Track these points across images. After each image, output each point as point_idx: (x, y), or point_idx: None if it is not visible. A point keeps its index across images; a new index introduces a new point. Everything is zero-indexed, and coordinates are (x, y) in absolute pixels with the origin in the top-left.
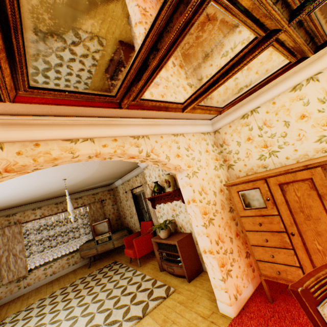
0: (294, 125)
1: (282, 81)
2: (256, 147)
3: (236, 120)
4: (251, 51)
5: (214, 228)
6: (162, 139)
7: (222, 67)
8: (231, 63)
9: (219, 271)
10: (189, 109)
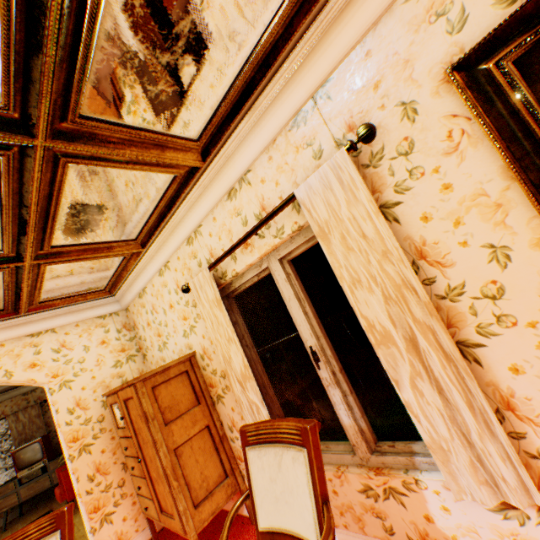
0: (169, 314)
1: (148, 264)
2: (155, 335)
3: (137, 298)
4: (20, 275)
5: (92, 456)
6: (2, 348)
7: (4, 285)
8: (9, 284)
9: (88, 520)
10: (25, 310)
